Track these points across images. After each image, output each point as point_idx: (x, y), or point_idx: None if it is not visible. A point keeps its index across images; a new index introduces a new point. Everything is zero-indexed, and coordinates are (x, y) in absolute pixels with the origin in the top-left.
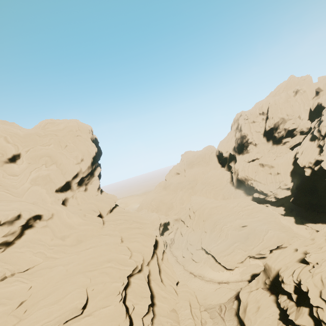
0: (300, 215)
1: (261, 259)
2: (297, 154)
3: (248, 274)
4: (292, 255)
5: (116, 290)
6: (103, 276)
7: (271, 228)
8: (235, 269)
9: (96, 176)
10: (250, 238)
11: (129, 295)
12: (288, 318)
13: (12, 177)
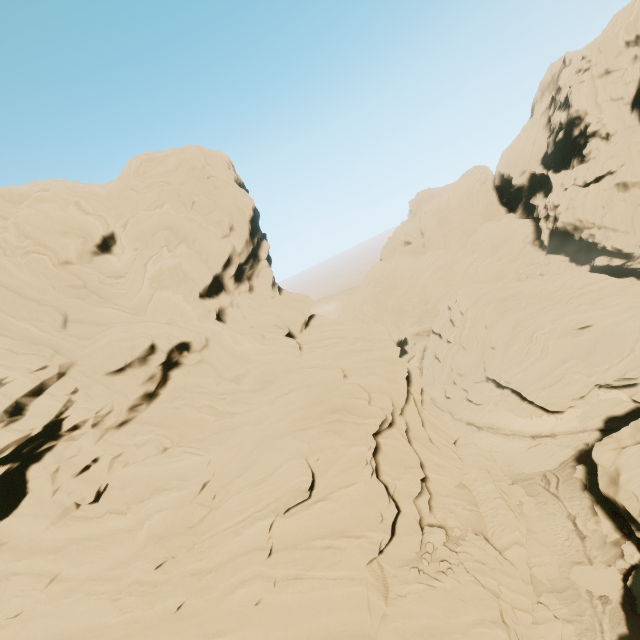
0: None
1: (624, 389)
2: None
3: (598, 418)
4: None
5: (360, 459)
6: (330, 437)
7: None
8: (566, 411)
9: (264, 260)
10: (600, 350)
11: (381, 465)
12: None
13: (115, 280)
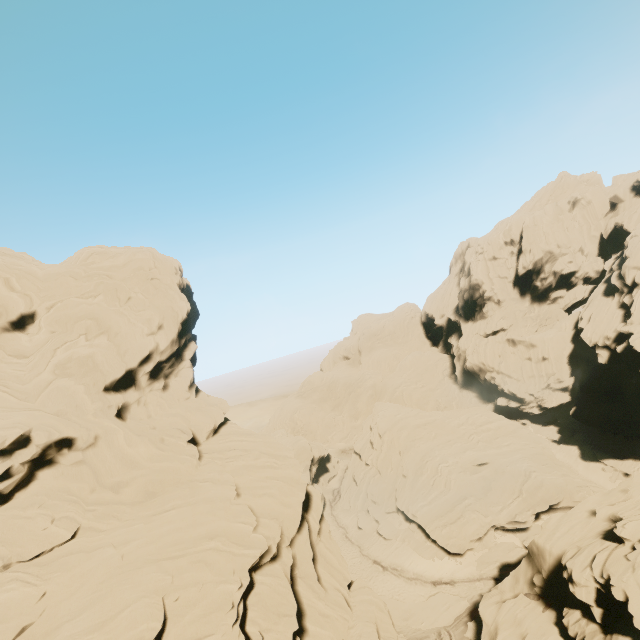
0: (591, 443)
1: (517, 533)
2: (580, 321)
3: (494, 564)
4: (585, 525)
5: (226, 600)
6: (199, 570)
7: (535, 468)
8: (466, 554)
9: (187, 360)
10: (494, 489)
11: (252, 610)
12: None
13: (17, 359)
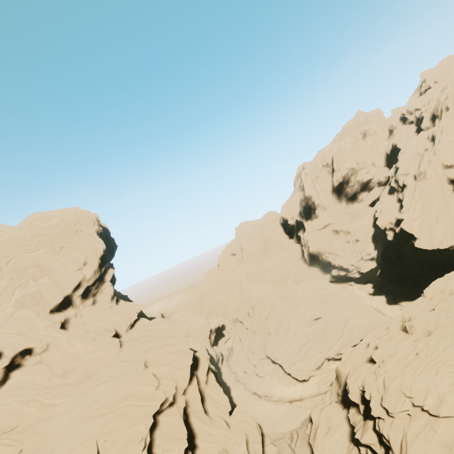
0: (392, 292)
1: None
2: (376, 213)
3: (328, 383)
4: (363, 353)
5: (137, 436)
6: (120, 420)
7: (351, 316)
8: (310, 380)
9: (108, 281)
10: (326, 334)
11: (157, 439)
12: (354, 437)
13: None
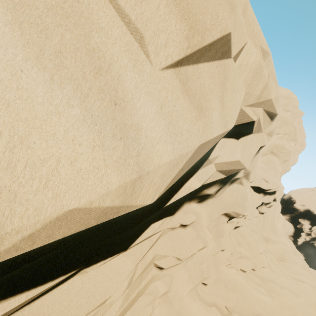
0: None
1: None
2: None
3: None
4: None
5: None
6: None
7: None
8: None
9: None
10: None
11: None
12: None
13: None
